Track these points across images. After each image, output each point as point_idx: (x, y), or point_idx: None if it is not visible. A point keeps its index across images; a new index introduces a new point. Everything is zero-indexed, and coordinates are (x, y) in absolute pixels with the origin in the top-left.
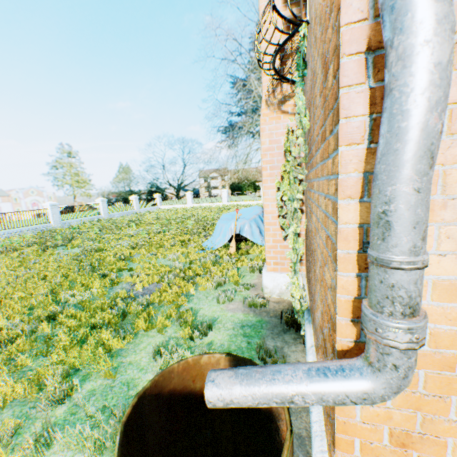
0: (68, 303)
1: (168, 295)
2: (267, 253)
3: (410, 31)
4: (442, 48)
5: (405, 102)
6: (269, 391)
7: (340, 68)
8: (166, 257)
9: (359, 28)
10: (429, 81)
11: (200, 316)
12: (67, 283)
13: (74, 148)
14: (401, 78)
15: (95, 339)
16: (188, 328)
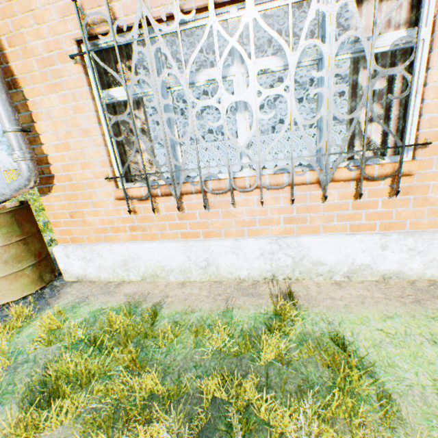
0: None
1: None
2: None
3: None
4: None
5: None
6: None
7: None
8: None
9: None
10: None
11: None
12: None
13: None
14: None
15: None
16: None
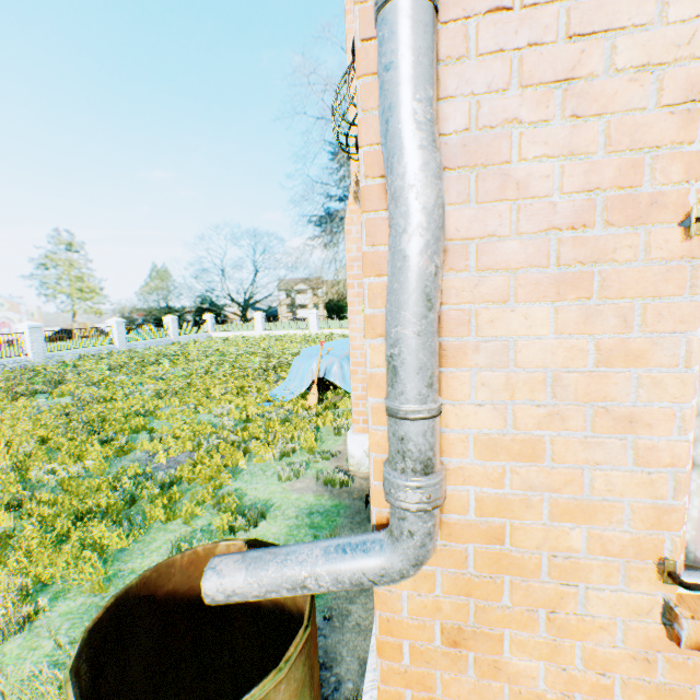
0: (44, 483)
1: (206, 470)
2: (354, 406)
3: (398, 174)
4: (426, 194)
5: (399, 242)
6: (279, 575)
7: (364, 191)
8: (210, 412)
9: (381, 151)
10: (417, 223)
11: (250, 500)
12: (45, 451)
13: (77, 238)
14: (396, 218)
15: (81, 537)
16: (227, 517)
